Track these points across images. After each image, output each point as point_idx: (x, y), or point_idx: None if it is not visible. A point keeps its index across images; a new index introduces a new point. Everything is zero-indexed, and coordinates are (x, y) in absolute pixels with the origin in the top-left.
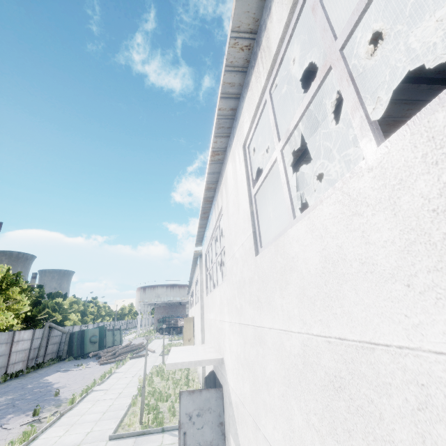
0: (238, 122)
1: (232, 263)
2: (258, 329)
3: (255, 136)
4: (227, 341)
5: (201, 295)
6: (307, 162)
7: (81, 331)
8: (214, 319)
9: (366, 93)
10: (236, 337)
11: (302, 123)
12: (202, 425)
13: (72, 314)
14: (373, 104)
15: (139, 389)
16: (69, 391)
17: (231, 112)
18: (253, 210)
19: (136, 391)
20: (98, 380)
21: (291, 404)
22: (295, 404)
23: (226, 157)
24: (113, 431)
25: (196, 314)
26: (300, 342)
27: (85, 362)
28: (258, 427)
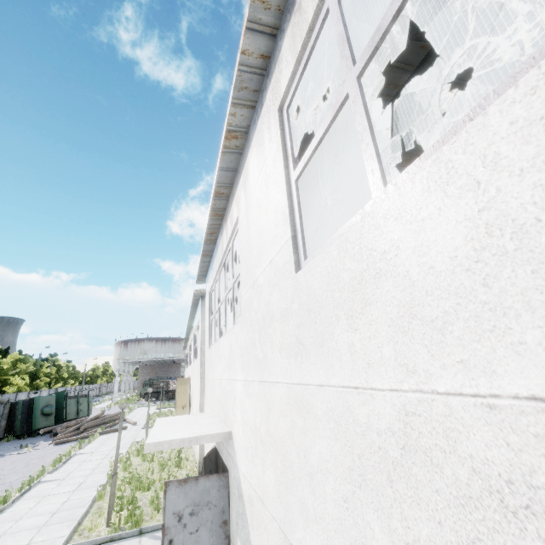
0: (272, 76)
1: (251, 295)
2: (295, 388)
3: (300, 88)
4: (239, 407)
5: (201, 348)
6: (355, 168)
7: (29, 399)
8: (219, 378)
9: (447, 65)
10: (254, 402)
11: (411, 7)
12: (197, 527)
13: (16, 377)
14: (451, 86)
15: (110, 476)
16: (2, 485)
17: (261, 62)
18: (292, 203)
19: (105, 478)
20: (50, 466)
21: (366, 518)
22: (377, 520)
23: (247, 142)
24: (64, 540)
25: (194, 374)
26: (395, 408)
27: (33, 441)
28: (289, 541)
